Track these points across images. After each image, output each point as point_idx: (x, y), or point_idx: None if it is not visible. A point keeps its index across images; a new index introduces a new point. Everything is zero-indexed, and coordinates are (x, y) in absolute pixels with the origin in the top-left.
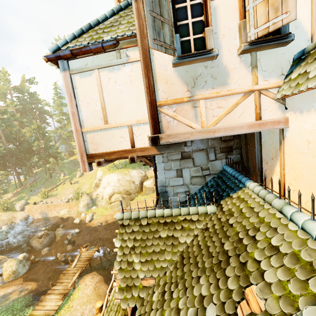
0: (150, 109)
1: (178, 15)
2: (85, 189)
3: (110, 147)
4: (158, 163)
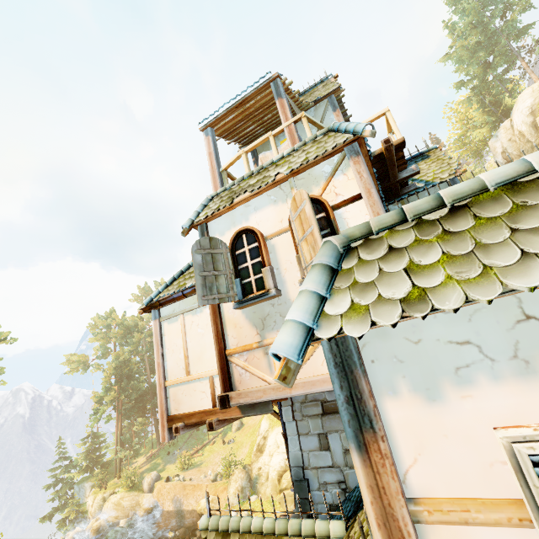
0: (219, 359)
1: (239, 260)
2: (243, 455)
3: (192, 406)
4: (287, 421)
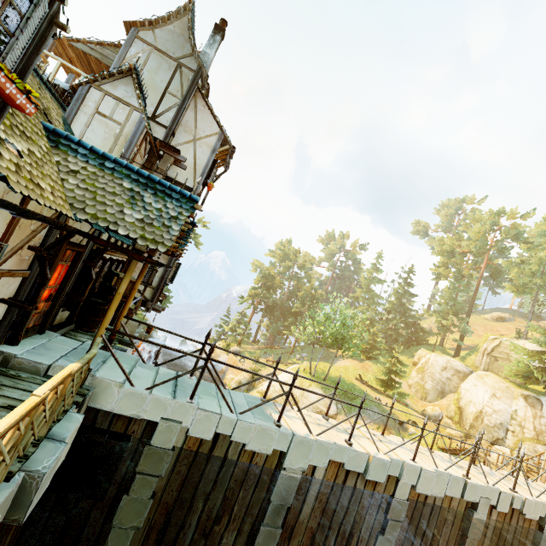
0: None
1: None
2: None
3: None
4: None
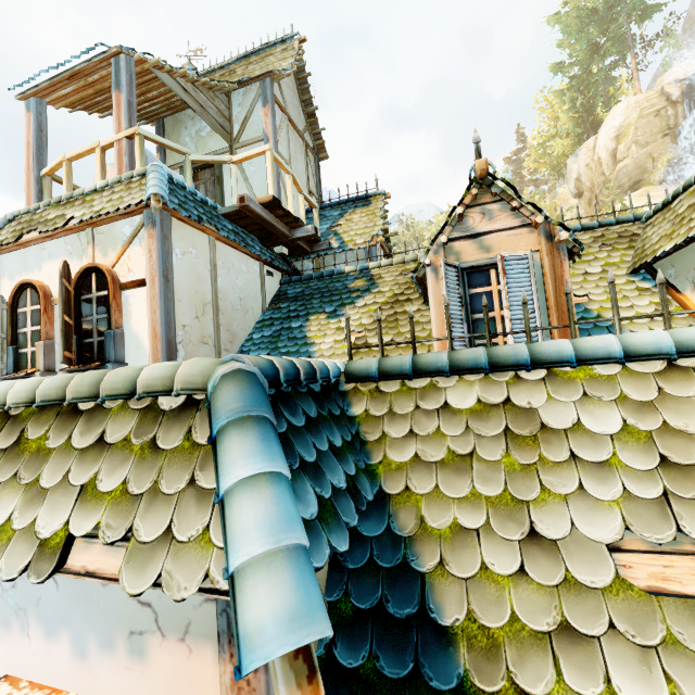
0: None
1: (20, 321)
2: None
3: None
4: None
